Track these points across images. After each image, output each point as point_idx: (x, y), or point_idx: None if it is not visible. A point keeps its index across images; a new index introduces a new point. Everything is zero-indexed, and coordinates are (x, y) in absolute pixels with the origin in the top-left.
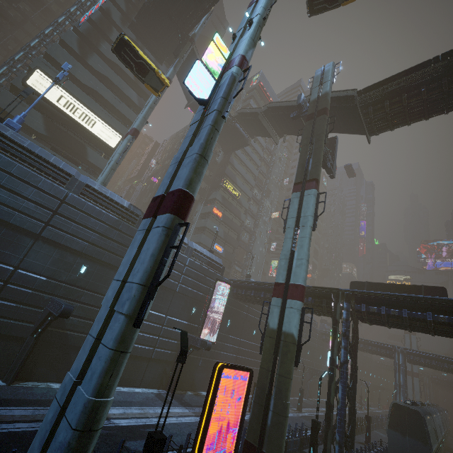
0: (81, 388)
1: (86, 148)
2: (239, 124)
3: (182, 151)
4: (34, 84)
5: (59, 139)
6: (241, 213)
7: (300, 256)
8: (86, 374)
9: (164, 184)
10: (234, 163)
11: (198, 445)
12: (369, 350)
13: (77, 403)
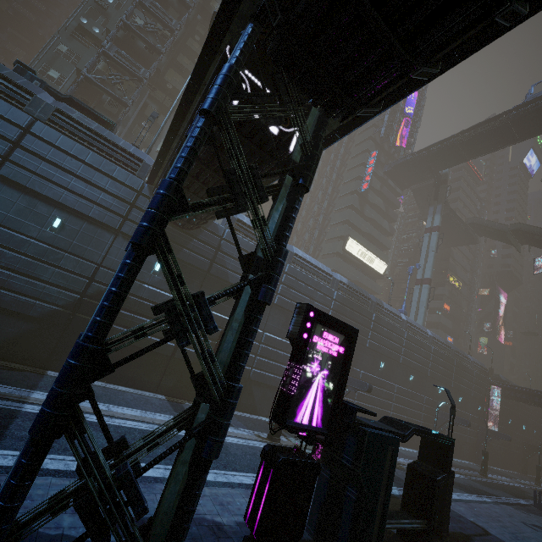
0: None
1: (370, 281)
2: (470, 228)
3: None
4: (347, 247)
5: (358, 280)
6: (462, 301)
7: None
8: None
9: None
10: (454, 254)
11: None
12: None
13: None
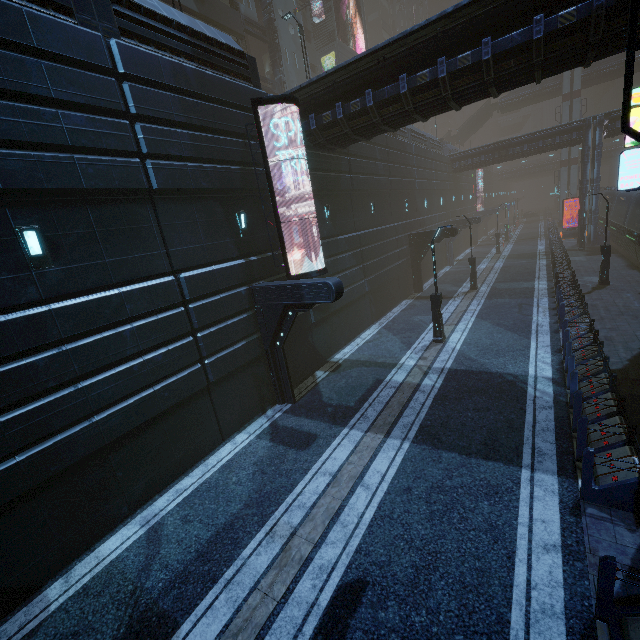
0: None
1: None
2: None
3: None
4: None
5: None
6: None
7: None
8: None
9: None
10: None
11: None
12: (540, 148)
13: None
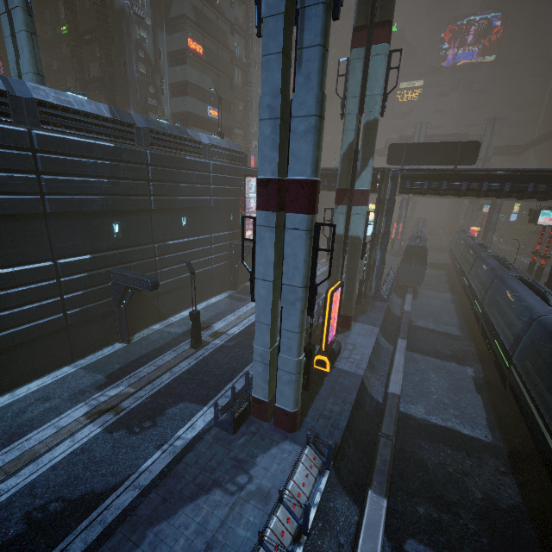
0: (282, 355)
1: None
2: None
3: (276, 95)
4: None
5: None
6: (228, 35)
7: (366, 156)
8: (281, 348)
9: (269, 159)
10: None
11: (325, 337)
12: None
13: (288, 363)
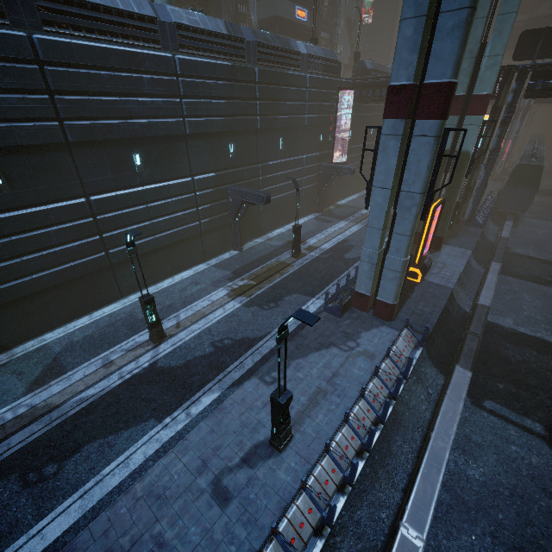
0: (390, 256)
1: None
2: None
3: None
4: None
5: None
6: None
7: (495, 51)
8: (390, 250)
9: (406, 63)
10: None
11: (420, 251)
12: (491, 101)
13: (394, 263)
